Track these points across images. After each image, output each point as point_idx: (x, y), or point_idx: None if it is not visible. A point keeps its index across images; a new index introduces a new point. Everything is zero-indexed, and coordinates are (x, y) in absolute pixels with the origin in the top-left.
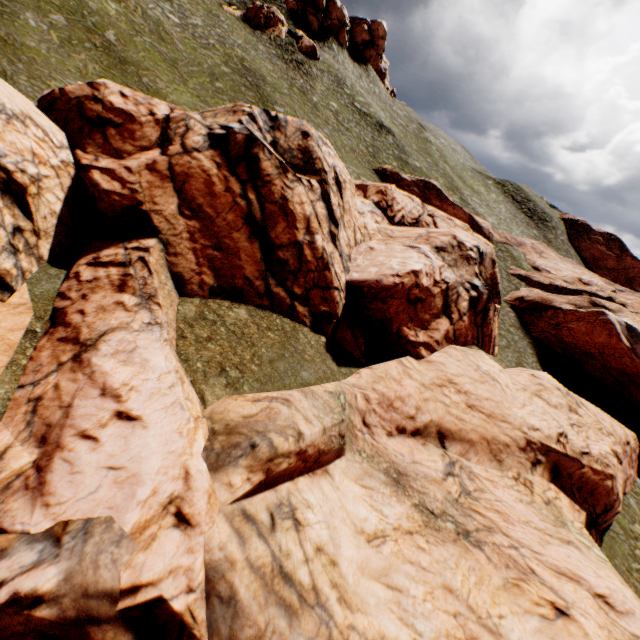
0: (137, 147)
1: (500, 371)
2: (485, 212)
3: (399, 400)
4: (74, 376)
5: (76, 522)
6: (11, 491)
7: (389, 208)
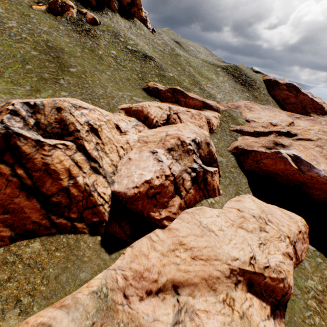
0: None
1: (217, 216)
2: (215, 92)
3: (147, 271)
4: None
5: None
6: None
7: (147, 119)
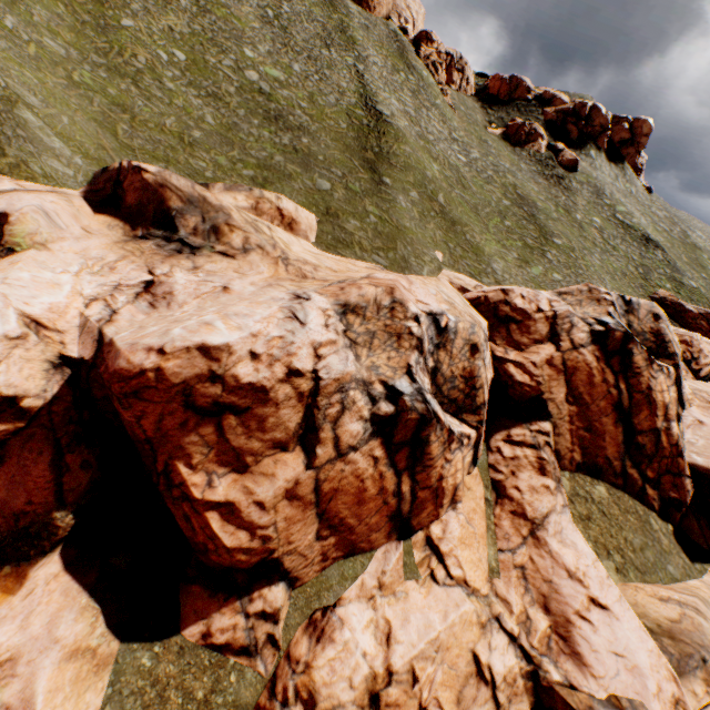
0: (530, 339)
1: None
2: None
3: None
4: (539, 552)
5: (621, 698)
6: (554, 651)
7: (693, 360)
